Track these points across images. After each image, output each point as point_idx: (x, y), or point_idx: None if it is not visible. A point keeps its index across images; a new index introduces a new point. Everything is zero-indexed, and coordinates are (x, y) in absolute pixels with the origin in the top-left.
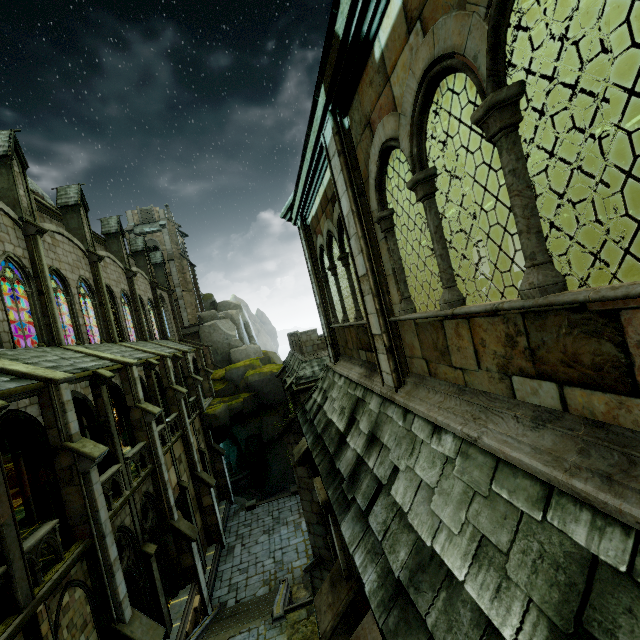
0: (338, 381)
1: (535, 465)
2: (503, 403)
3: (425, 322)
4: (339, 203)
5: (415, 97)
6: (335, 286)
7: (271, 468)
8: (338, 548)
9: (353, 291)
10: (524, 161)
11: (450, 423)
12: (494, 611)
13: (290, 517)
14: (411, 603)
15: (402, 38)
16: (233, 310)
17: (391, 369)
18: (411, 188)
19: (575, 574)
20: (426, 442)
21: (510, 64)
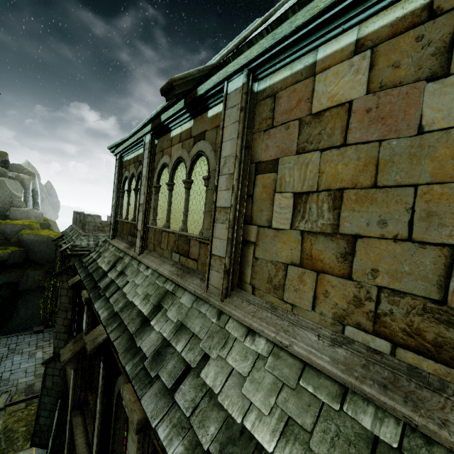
0: (111, 248)
1: (167, 274)
2: (169, 260)
3: (158, 230)
4: (142, 169)
5: (175, 160)
6: (127, 199)
7: (19, 312)
8: (86, 322)
9: (135, 207)
10: (189, 198)
11: (153, 265)
12: (143, 308)
13: (27, 349)
14: (118, 316)
15: (178, 141)
16: (26, 175)
17: (140, 245)
18: (167, 185)
19: (163, 294)
20: (143, 272)
21: (193, 174)
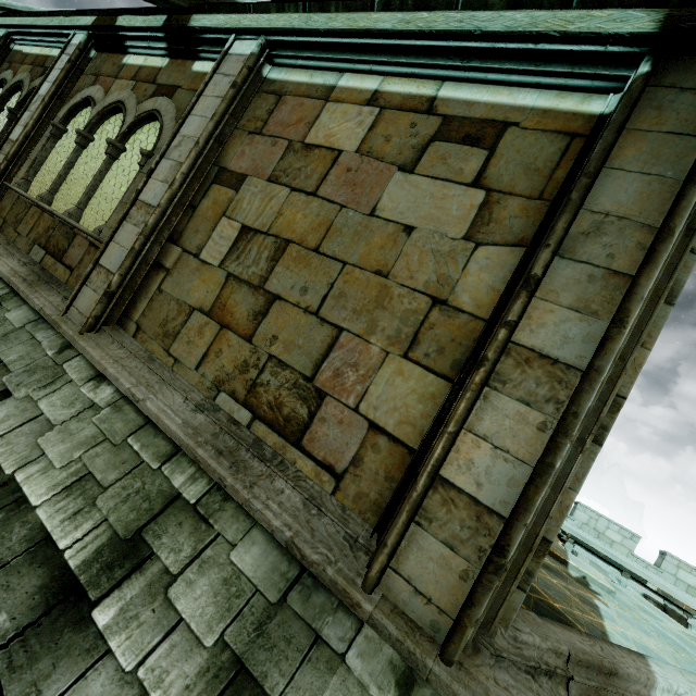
0: None
1: (4, 272)
2: (22, 255)
3: (25, 200)
4: (43, 82)
5: (112, 103)
6: None
7: None
8: None
9: None
10: (108, 172)
11: None
12: None
13: None
14: None
15: (131, 76)
16: None
17: None
18: (78, 133)
19: None
20: None
21: (132, 140)
